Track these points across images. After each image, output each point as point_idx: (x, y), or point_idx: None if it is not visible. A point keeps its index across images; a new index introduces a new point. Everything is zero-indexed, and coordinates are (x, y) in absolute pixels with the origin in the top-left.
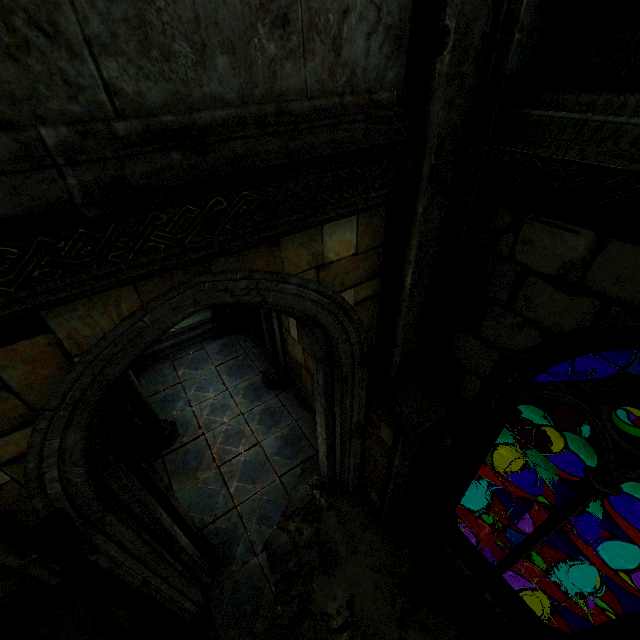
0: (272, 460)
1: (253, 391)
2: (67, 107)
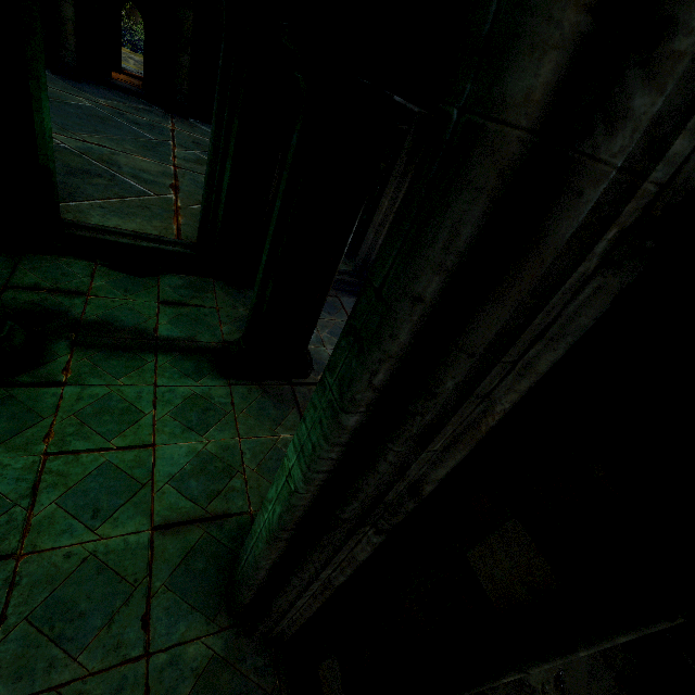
0: None
1: None
2: None
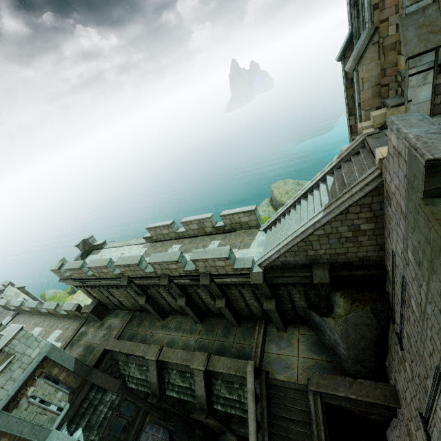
0: (163, 438)
1: (151, 427)
2: (132, 437)
